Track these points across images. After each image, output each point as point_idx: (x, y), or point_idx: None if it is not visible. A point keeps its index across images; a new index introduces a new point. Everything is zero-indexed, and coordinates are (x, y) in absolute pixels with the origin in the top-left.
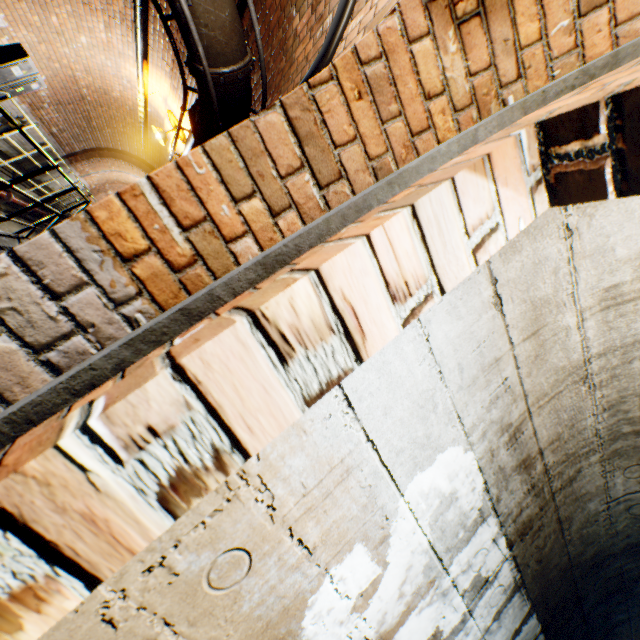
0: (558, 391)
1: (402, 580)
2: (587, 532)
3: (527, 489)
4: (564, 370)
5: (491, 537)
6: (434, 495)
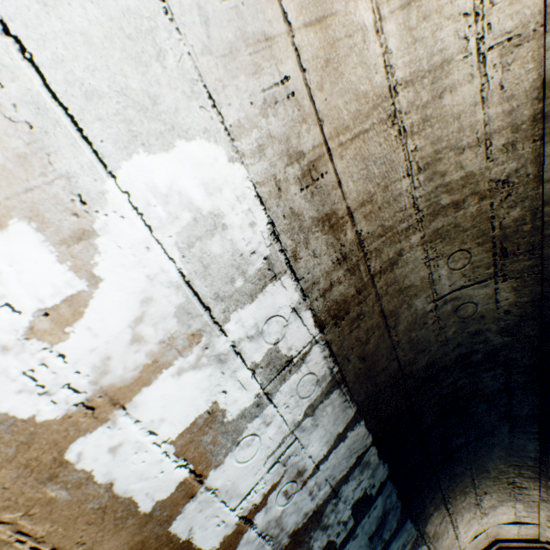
0: (363, 130)
1: (136, 317)
2: (417, 337)
3: (337, 259)
4: (368, 100)
5: (291, 305)
6: (181, 204)
